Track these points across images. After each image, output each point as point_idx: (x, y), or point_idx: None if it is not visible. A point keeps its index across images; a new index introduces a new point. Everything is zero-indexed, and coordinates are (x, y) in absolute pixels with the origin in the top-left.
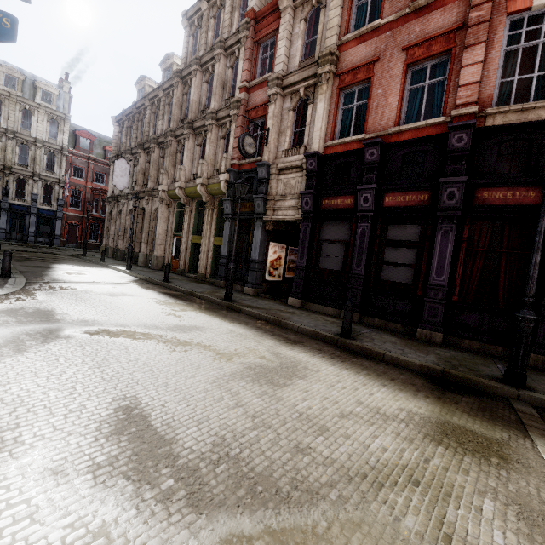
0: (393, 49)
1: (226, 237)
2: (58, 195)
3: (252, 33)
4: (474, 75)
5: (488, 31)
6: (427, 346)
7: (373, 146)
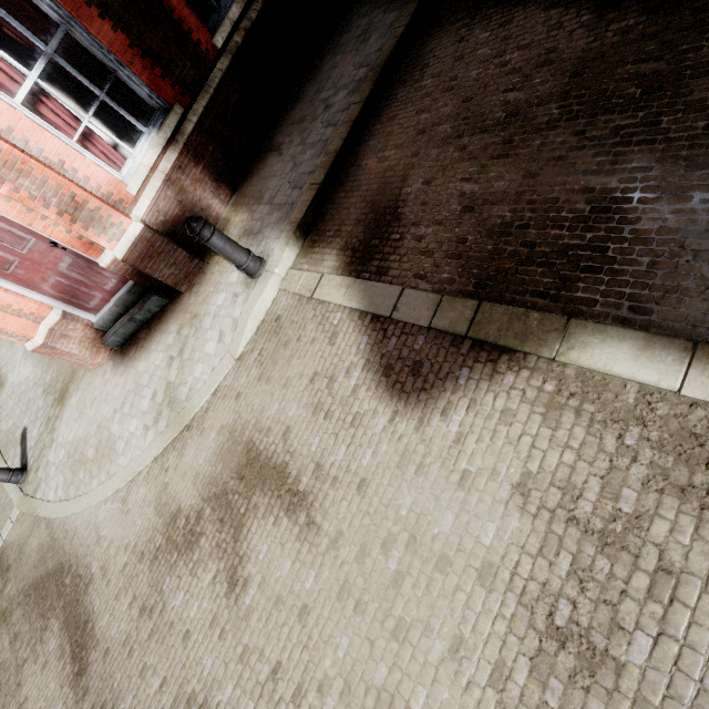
0: None
1: None
2: None
3: None
4: None
5: None
6: None
7: None
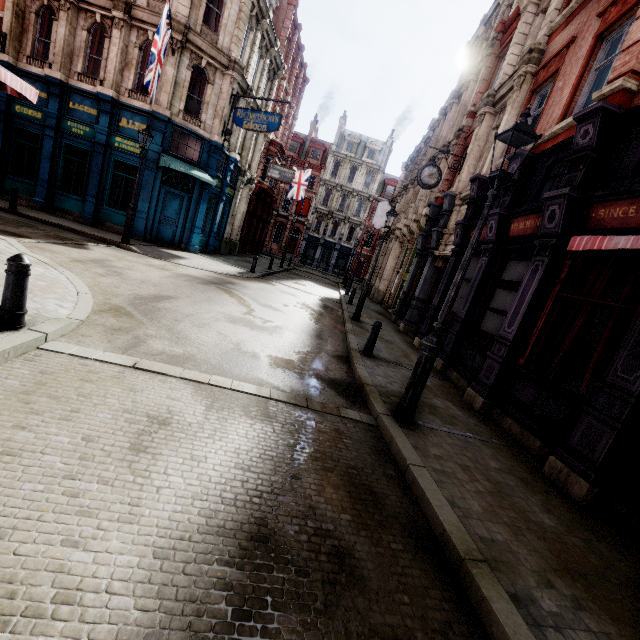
0: (592, 19)
1: (411, 273)
2: (357, 235)
3: (495, 49)
4: None
5: None
6: (443, 398)
7: (515, 160)
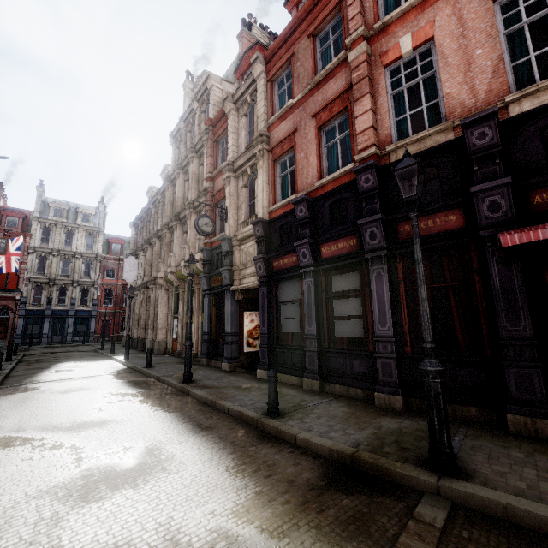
0: (306, 119)
1: (206, 312)
2: (93, 296)
3: (211, 136)
4: (367, 121)
5: (370, 84)
6: (377, 416)
7: (300, 204)
